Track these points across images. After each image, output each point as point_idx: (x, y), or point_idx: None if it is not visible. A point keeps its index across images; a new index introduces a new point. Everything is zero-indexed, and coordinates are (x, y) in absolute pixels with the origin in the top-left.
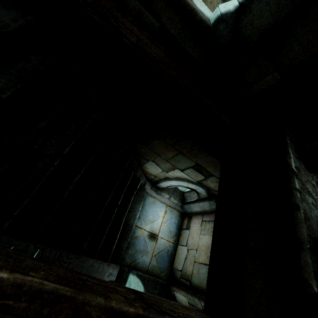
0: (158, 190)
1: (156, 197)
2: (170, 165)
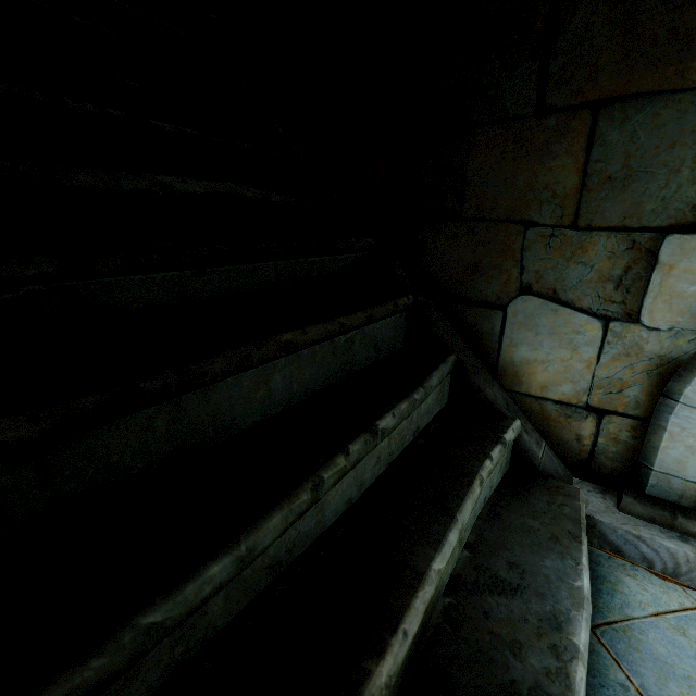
0: (675, 514)
1: (691, 558)
2: (613, 243)
